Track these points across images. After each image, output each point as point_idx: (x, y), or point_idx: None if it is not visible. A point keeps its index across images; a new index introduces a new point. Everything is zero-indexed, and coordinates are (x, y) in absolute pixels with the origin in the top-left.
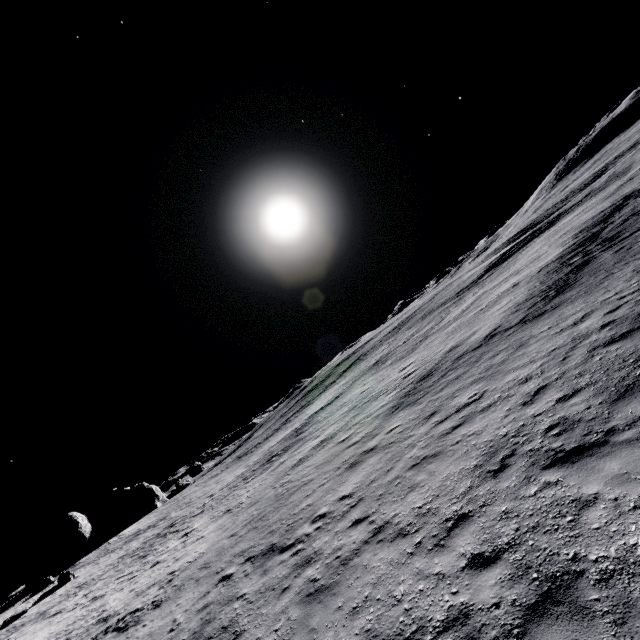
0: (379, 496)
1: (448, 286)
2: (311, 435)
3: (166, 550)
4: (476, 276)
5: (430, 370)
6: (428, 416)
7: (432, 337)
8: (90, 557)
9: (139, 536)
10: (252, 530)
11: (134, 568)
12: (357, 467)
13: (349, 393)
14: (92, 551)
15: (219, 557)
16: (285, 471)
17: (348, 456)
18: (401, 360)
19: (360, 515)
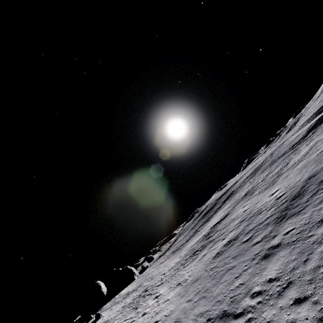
0: (309, 281)
1: (281, 145)
2: (218, 238)
3: (148, 306)
4: (301, 136)
5: (298, 192)
6: (320, 221)
7: (285, 173)
8: (107, 305)
9: (129, 295)
10: (202, 298)
11: (132, 315)
12: (270, 258)
13: (234, 212)
14: (108, 302)
15: (185, 315)
16: (209, 260)
17: (257, 250)
18: (266, 190)
19: (298, 295)
